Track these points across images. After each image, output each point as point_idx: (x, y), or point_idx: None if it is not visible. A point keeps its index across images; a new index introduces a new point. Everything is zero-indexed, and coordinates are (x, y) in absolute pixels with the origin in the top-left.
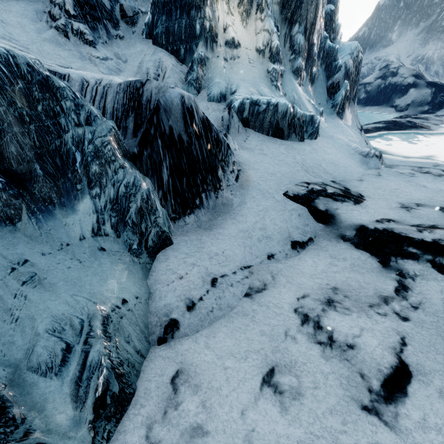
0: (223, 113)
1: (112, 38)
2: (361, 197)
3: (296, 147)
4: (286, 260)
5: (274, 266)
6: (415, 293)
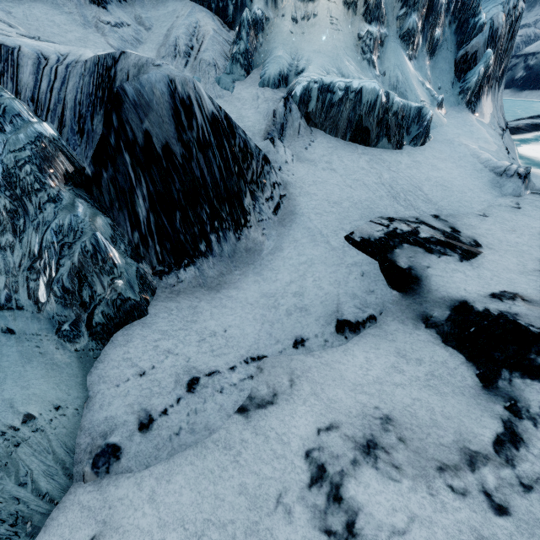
0: (277, 105)
1: None
2: (476, 247)
3: (387, 158)
4: (322, 351)
5: (300, 361)
6: (532, 455)
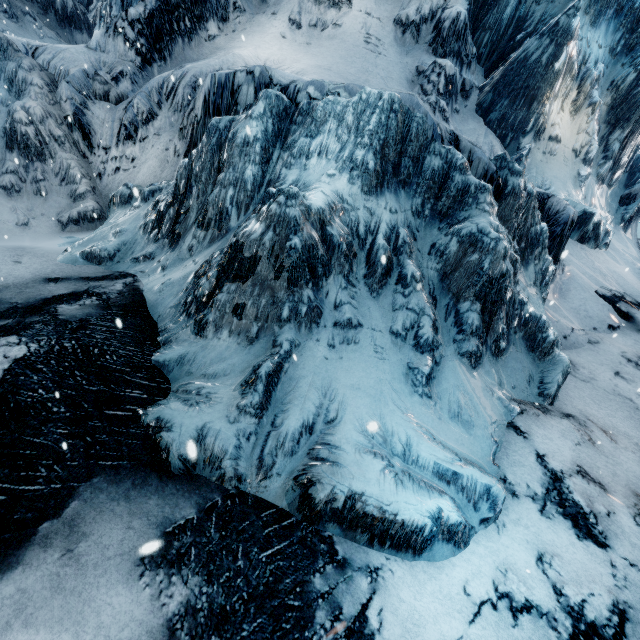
0: None
1: (452, 112)
2: None
3: (592, 254)
4: (604, 334)
5: (598, 334)
6: None
